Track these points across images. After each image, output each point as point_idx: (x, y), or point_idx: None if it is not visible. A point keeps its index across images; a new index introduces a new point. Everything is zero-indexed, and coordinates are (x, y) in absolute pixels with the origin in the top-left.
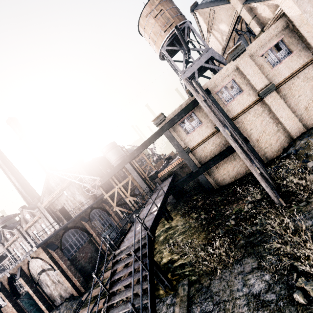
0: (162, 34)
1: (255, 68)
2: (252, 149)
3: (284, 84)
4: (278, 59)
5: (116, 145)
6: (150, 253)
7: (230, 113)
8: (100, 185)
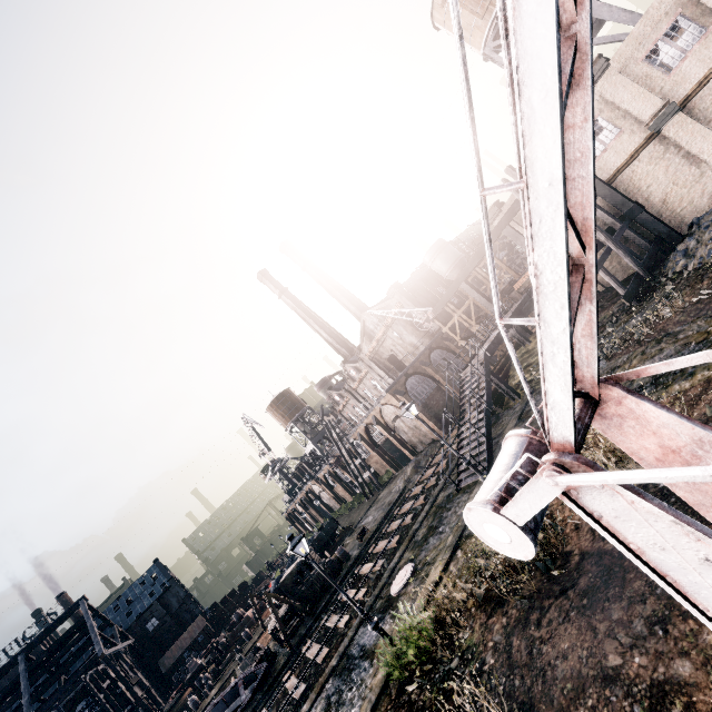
0: (478, 24)
1: (633, 87)
2: (650, 221)
3: (701, 91)
4: (680, 51)
5: (443, 244)
6: (487, 366)
7: (603, 172)
8: (435, 317)
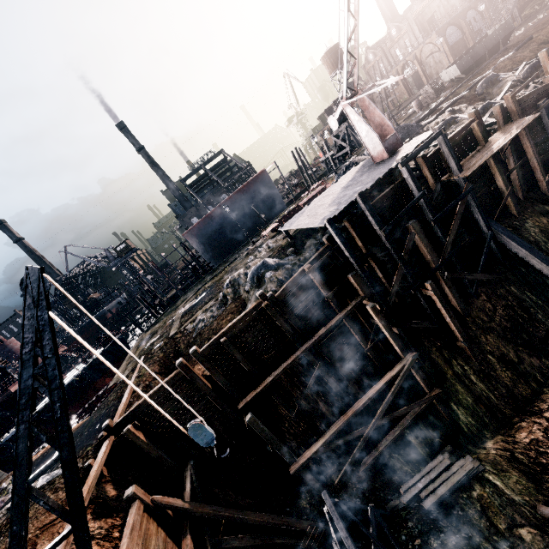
0: None
1: None
2: None
3: None
4: None
5: None
6: None
7: None
8: None
